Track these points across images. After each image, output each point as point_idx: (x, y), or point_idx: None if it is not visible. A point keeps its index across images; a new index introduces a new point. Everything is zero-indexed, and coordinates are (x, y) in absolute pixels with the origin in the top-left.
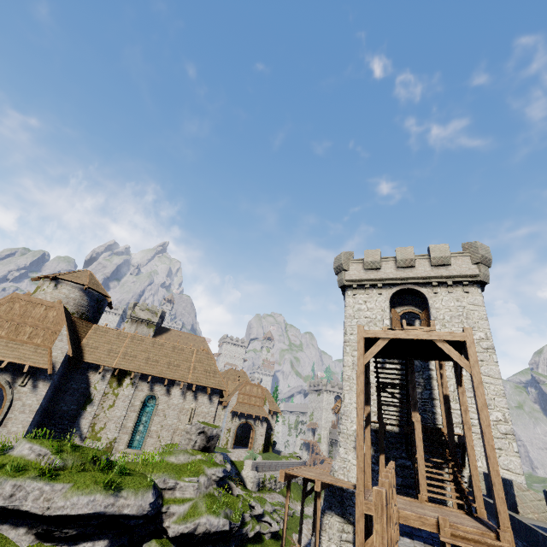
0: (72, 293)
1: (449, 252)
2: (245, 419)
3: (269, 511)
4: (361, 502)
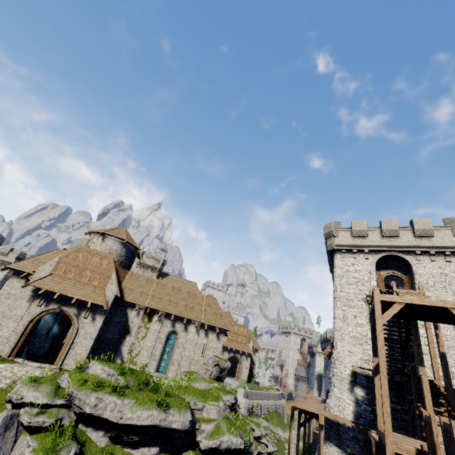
0: (114, 246)
1: (431, 226)
2: (233, 353)
3: (263, 434)
4: (391, 442)
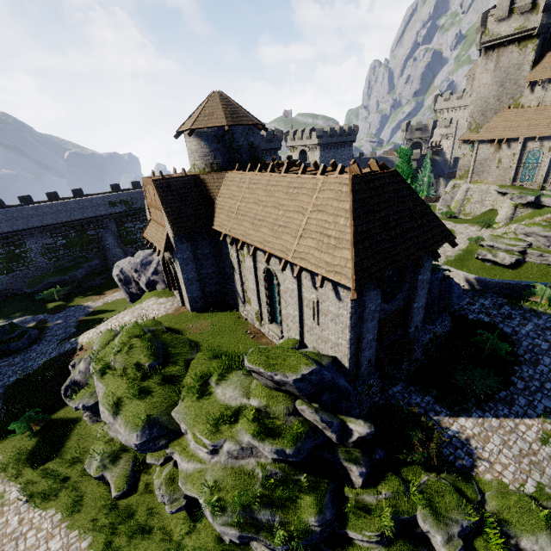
0: (192, 145)
1: None
2: None
3: None
4: None
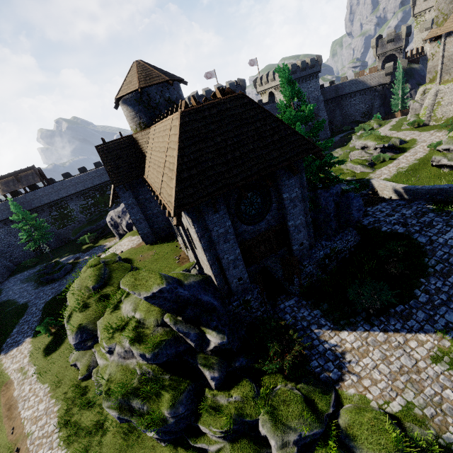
0: (124, 112)
1: None
2: None
3: None
4: None
